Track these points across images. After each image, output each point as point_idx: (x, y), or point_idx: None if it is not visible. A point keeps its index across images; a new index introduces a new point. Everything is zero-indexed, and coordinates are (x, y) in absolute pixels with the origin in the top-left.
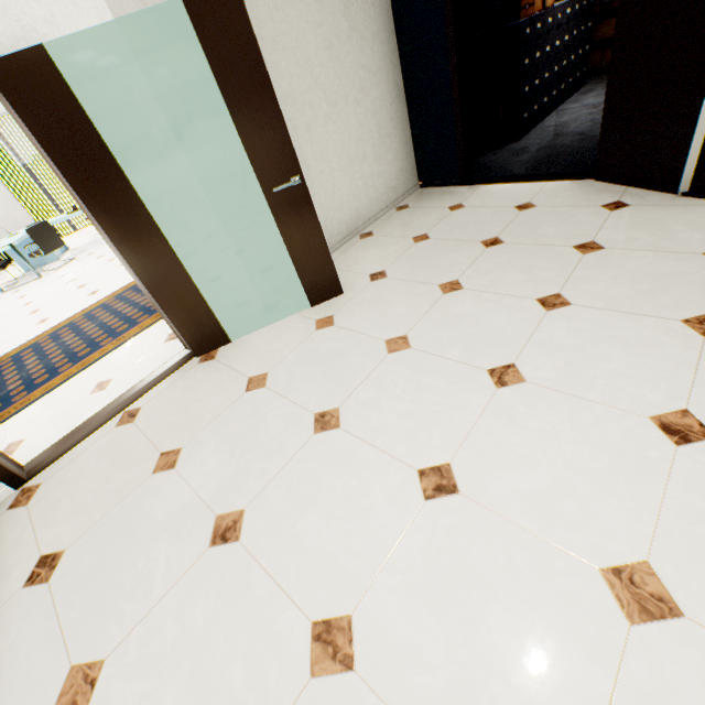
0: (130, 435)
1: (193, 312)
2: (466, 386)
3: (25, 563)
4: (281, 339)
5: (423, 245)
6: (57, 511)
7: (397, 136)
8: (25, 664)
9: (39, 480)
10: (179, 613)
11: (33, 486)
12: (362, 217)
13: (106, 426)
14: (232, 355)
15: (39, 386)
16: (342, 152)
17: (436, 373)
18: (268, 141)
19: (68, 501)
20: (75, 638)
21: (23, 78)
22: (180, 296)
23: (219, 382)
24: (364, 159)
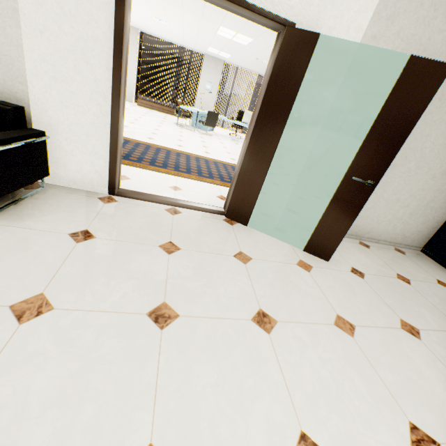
0: (166, 219)
1: (247, 195)
2: (383, 412)
3: (80, 225)
4: (273, 249)
5: (403, 284)
6: (111, 218)
7: (437, 212)
8: (33, 267)
9: (118, 199)
10: (101, 330)
11: (114, 199)
12: (371, 234)
13: (161, 205)
14: (242, 232)
15: (155, 165)
16: (396, 193)
17: (362, 376)
18: (377, 152)
19: (118, 219)
20: (57, 281)
21: (296, 42)
22: (250, 183)
23: (225, 238)
24: (405, 207)
